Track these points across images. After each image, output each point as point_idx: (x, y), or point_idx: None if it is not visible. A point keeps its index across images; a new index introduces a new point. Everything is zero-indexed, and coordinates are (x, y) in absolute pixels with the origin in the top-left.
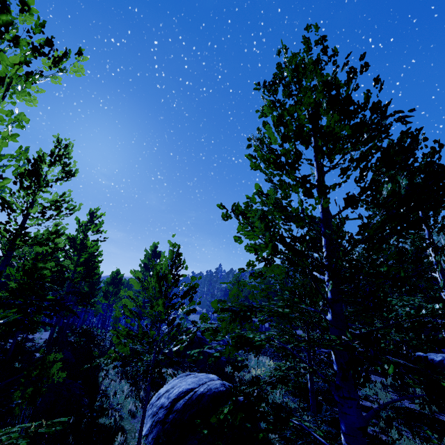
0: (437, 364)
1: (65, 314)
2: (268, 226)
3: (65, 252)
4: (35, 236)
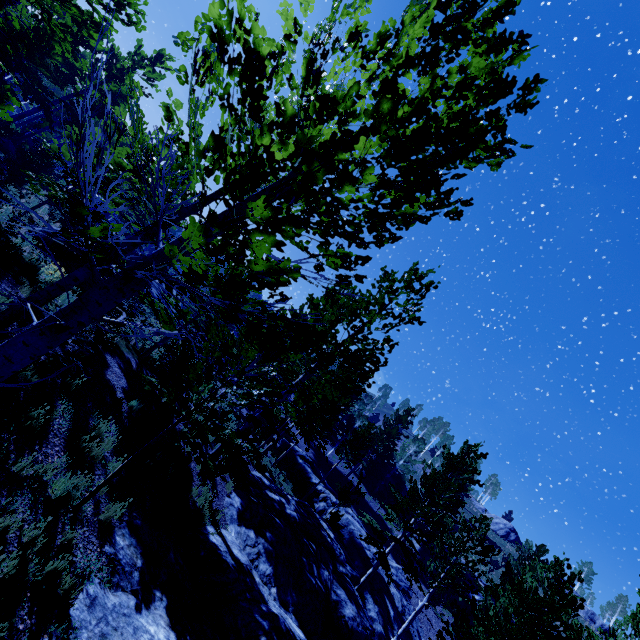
0: (309, 483)
1: (40, 125)
2: (170, 118)
3: (96, 60)
4: (76, 6)
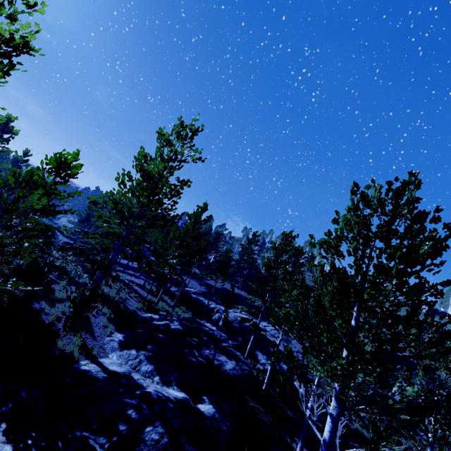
0: (204, 306)
1: None
2: None
3: None
4: None
